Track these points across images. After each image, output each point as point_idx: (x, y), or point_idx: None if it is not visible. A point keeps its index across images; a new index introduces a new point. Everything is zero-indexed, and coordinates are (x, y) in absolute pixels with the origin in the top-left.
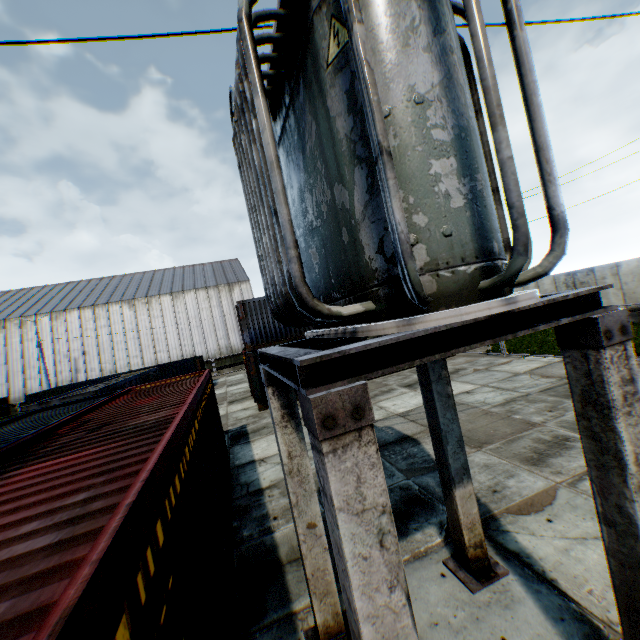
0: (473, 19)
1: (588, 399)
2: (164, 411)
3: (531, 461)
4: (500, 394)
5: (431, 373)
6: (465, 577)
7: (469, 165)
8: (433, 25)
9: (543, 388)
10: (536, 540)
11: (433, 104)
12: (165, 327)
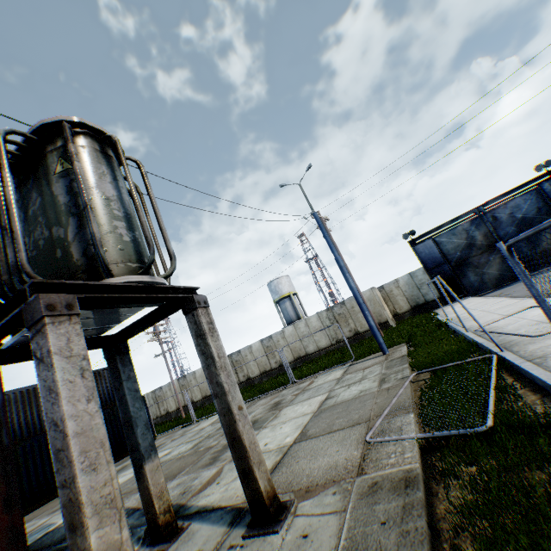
0: (129, 177)
1: (198, 335)
2: None
3: (210, 463)
4: (191, 443)
5: (123, 374)
6: (159, 547)
7: (132, 227)
8: (114, 176)
9: (219, 427)
10: (210, 496)
11: (114, 201)
12: None
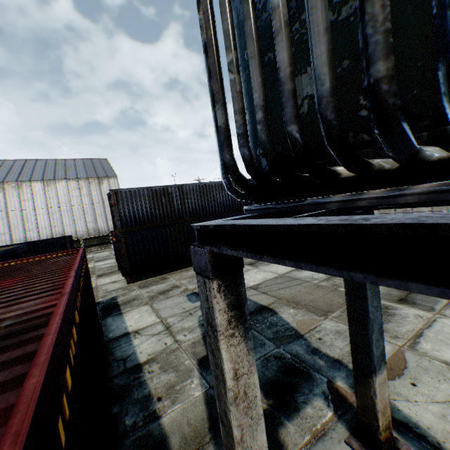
0: None
1: None
2: (30, 302)
3: None
4: None
5: None
6: None
7: None
8: None
9: None
10: (414, 407)
11: None
12: (36, 209)
